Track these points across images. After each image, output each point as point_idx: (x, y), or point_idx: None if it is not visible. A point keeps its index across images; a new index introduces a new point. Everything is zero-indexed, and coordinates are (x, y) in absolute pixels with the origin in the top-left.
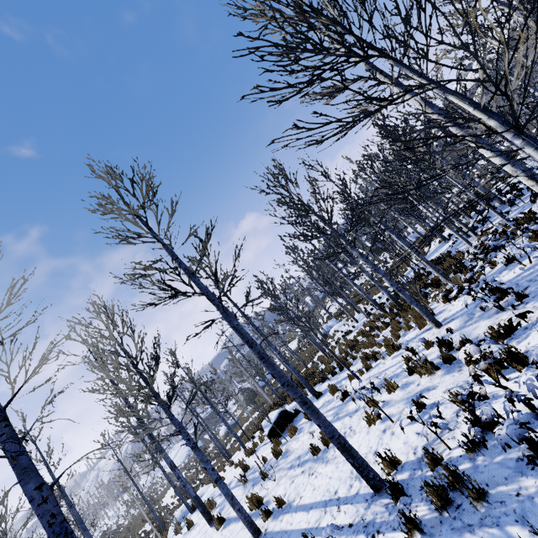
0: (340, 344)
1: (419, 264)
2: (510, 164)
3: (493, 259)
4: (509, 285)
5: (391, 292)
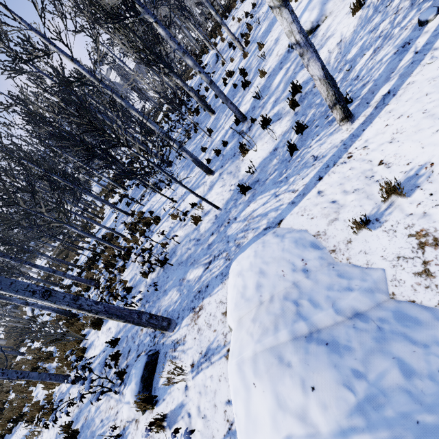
0: (31, 352)
1: (99, 231)
2: (50, 302)
3: (128, 269)
4: (124, 334)
5: (79, 265)
